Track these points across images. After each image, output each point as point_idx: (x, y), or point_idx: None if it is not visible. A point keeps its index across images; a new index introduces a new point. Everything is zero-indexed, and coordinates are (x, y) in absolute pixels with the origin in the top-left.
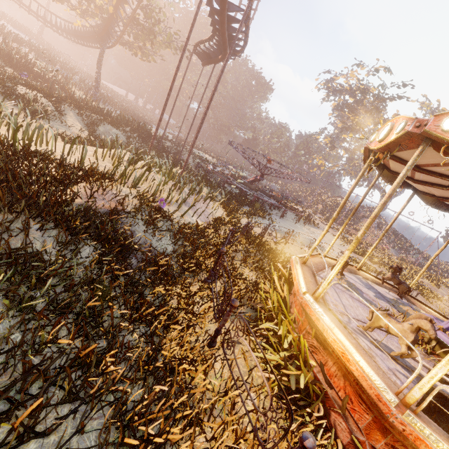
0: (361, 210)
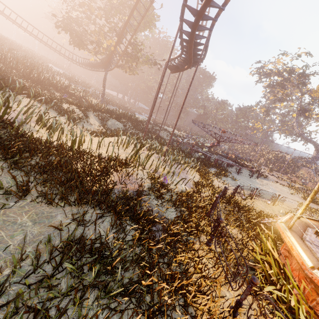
0: (299, 160)
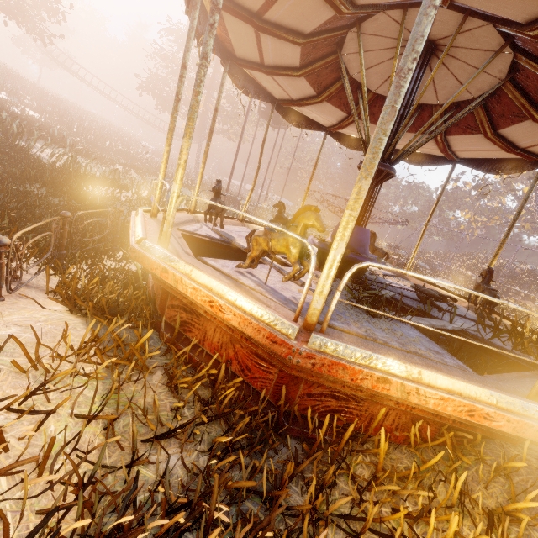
0: None
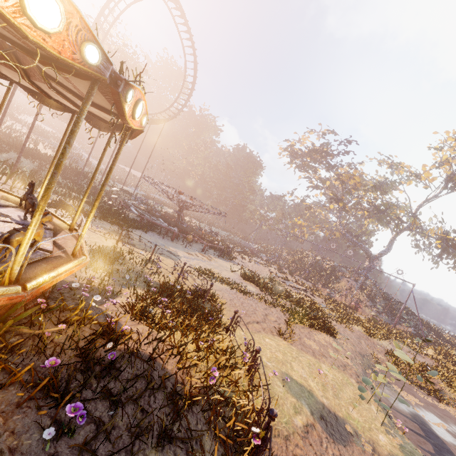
0: (343, 269)
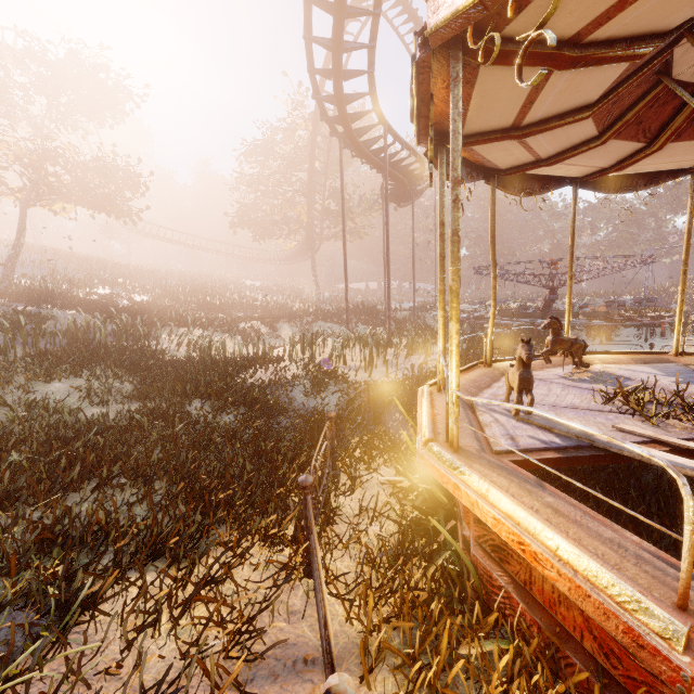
0: None
